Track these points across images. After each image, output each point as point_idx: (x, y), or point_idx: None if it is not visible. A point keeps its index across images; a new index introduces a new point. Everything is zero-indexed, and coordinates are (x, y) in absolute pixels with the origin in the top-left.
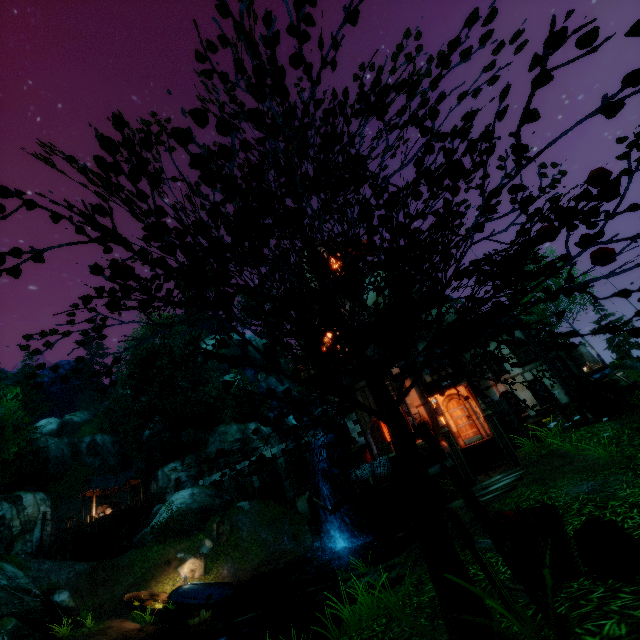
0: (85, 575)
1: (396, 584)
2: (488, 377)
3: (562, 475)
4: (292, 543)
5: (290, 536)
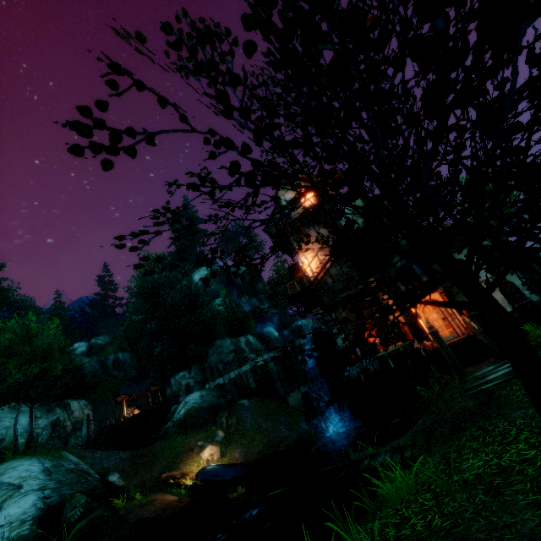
0: (128, 461)
1: (415, 462)
2: None
3: None
4: (288, 431)
5: (286, 425)
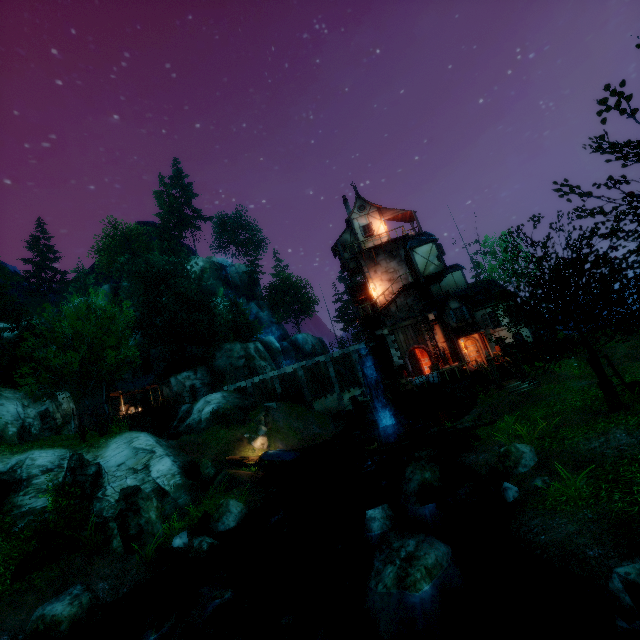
0: (178, 448)
1: (495, 422)
2: (491, 328)
3: (562, 380)
4: (320, 429)
5: (316, 425)
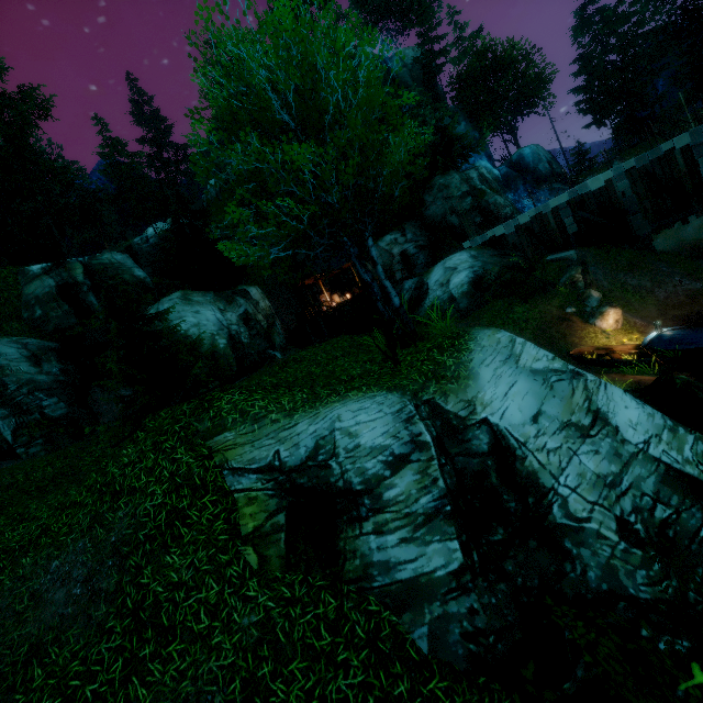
0: None
1: None
2: None
3: None
4: (696, 282)
5: (682, 276)
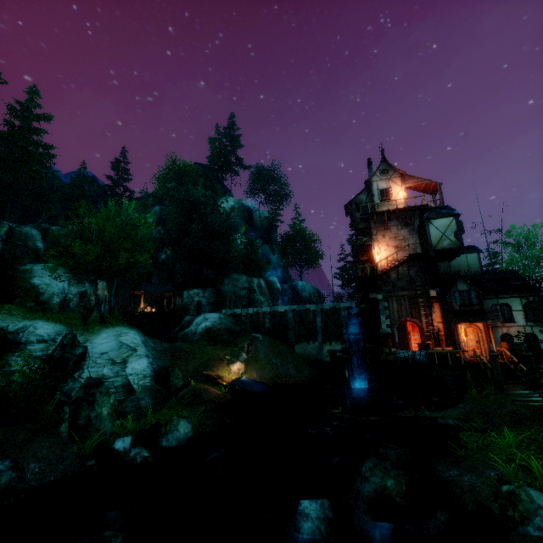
0: (168, 351)
1: (488, 431)
2: (499, 321)
3: None
4: (295, 371)
5: (292, 366)
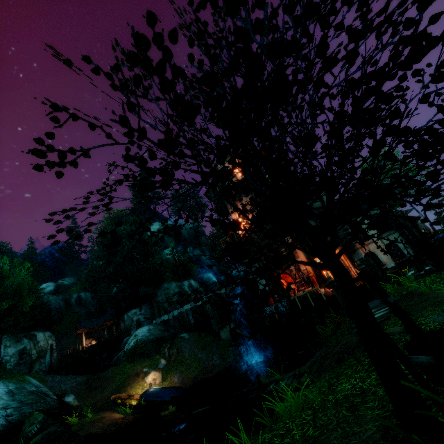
0: (83, 384)
1: (308, 386)
2: (356, 242)
3: (424, 308)
4: (219, 360)
5: (217, 355)
